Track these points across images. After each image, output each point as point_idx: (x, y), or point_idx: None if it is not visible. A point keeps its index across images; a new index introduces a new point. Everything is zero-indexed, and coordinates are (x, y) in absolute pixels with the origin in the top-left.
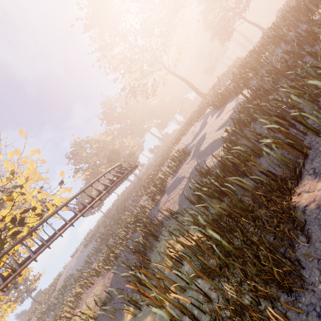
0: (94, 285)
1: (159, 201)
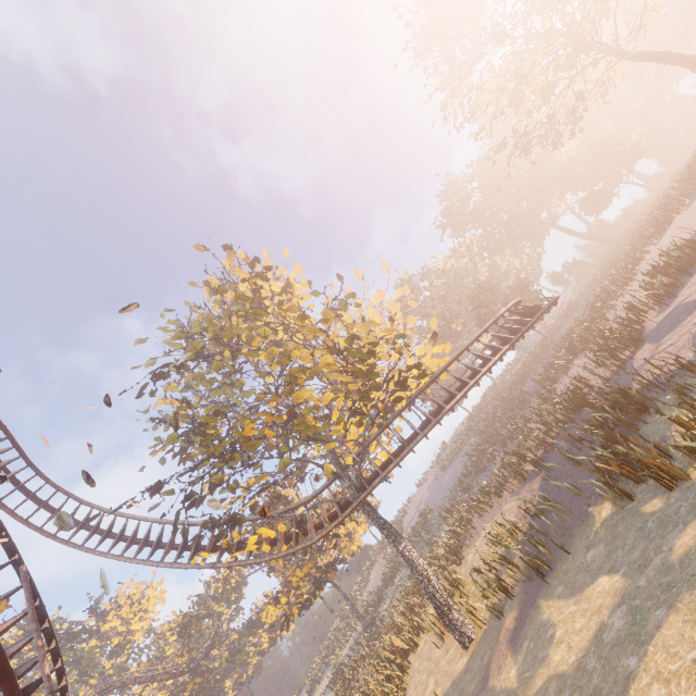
0: (495, 508)
1: (628, 361)
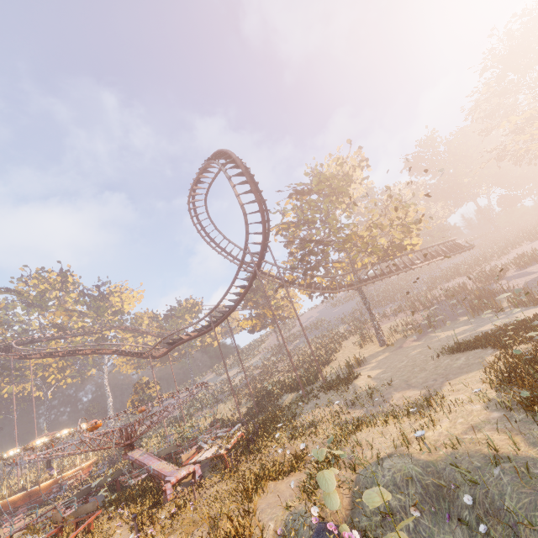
0: (392, 320)
1: (491, 284)
